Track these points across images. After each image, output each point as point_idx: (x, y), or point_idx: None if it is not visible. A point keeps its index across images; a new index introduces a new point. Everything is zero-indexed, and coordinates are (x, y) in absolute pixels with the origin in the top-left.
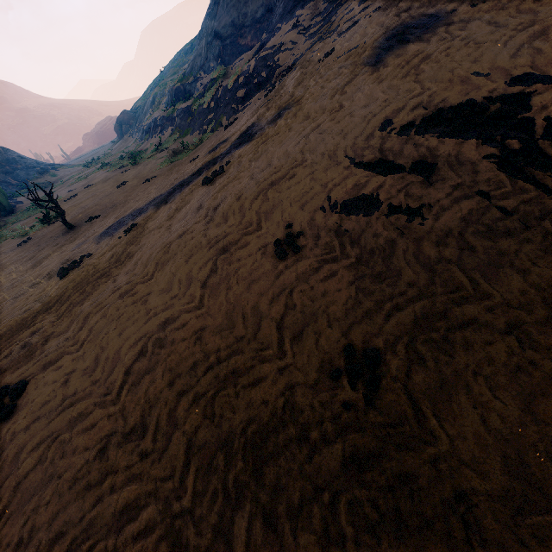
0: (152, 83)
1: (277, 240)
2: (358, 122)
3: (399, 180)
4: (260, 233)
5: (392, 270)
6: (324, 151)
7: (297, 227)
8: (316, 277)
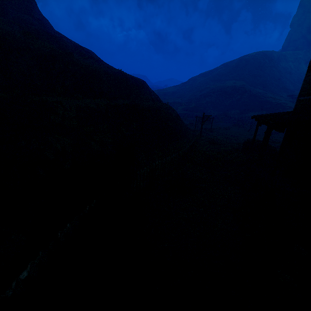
0: None
1: None
2: None
3: None
4: None
5: None
6: None
7: None
8: None
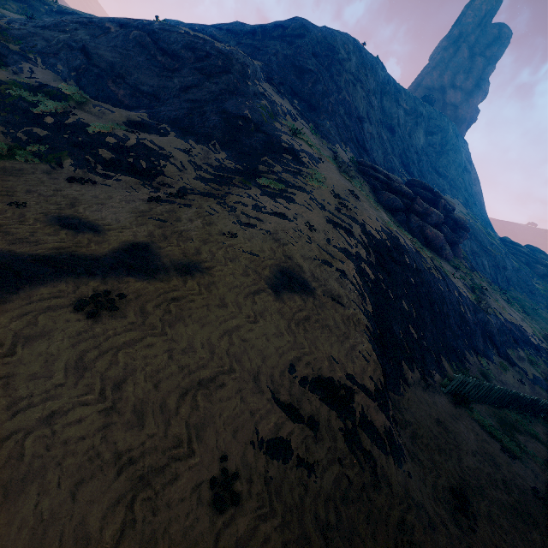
0: None
1: (214, 479)
2: (273, 350)
3: (302, 431)
4: (194, 462)
5: (305, 534)
6: (250, 368)
7: (233, 463)
8: (256, 544)
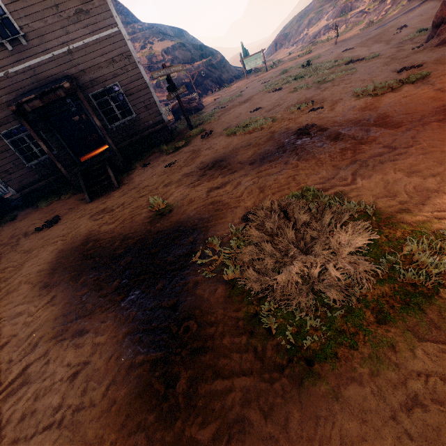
0: (293, 18)
1: None
2: None
3: None
4: None
5: None
6: None
7: None
8: None
